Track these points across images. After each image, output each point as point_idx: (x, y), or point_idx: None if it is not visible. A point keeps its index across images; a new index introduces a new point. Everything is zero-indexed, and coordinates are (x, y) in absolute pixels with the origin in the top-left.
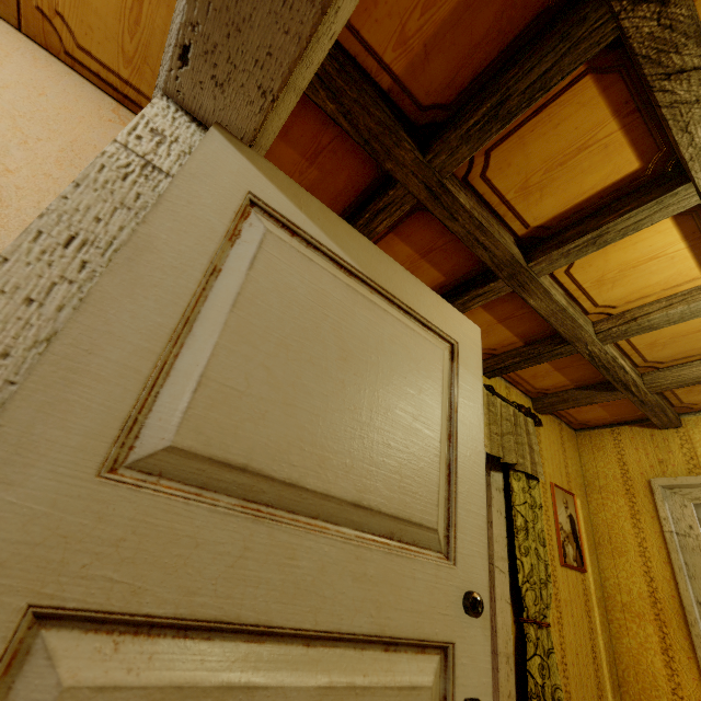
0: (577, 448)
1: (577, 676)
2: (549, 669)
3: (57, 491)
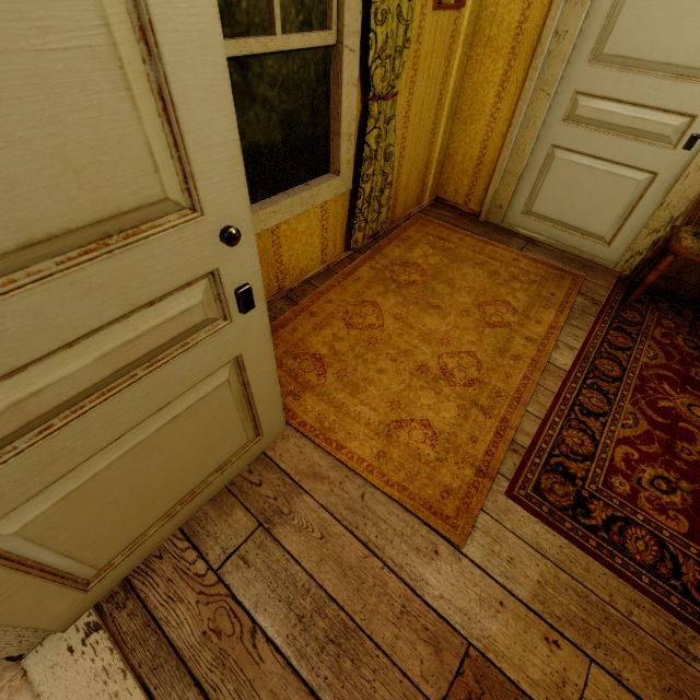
0: None
1: (417, 122)
2: (386, 134)
3: None
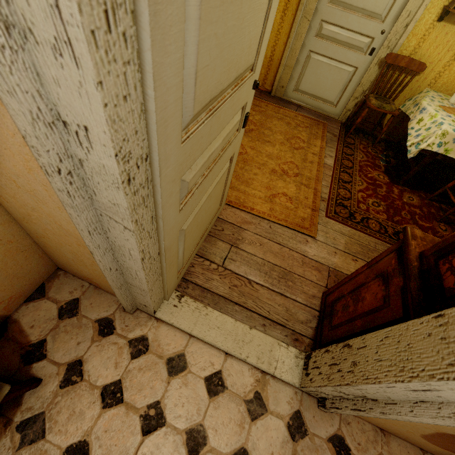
0: None
1: None
2: None
3: (176, 158)
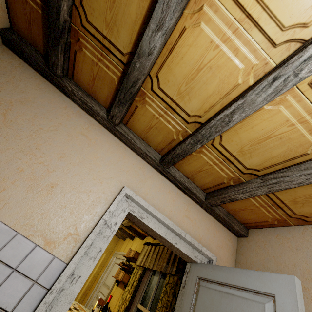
0: (117, 242)
1: None
2: None
3: None
